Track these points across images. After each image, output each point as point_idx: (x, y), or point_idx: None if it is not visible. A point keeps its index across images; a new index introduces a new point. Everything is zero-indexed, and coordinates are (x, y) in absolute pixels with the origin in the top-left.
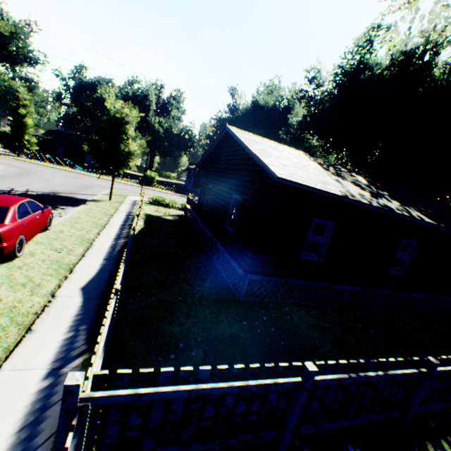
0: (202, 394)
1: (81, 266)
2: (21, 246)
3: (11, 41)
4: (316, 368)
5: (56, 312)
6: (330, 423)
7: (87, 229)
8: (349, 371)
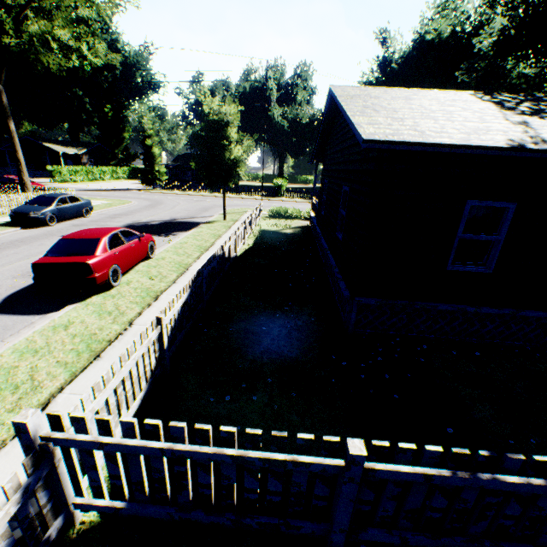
0: (181, 456)
1: (168, 293)
2: (117, 276)
3: (135, 72)
4: (364, 451)
5: (126, 340)
6: (427, 538)
7: (188, 254)
8: (453, 466)
